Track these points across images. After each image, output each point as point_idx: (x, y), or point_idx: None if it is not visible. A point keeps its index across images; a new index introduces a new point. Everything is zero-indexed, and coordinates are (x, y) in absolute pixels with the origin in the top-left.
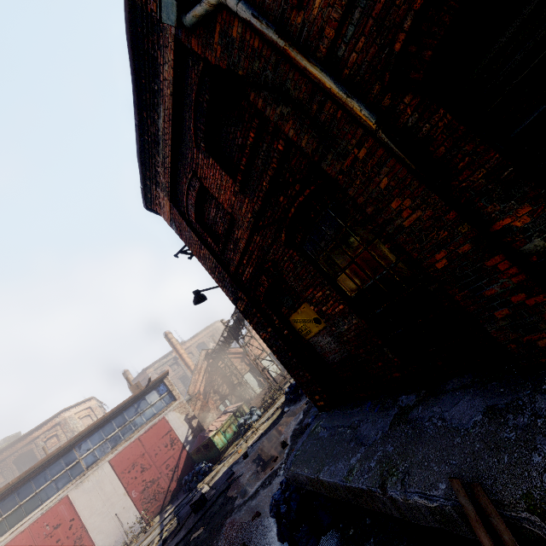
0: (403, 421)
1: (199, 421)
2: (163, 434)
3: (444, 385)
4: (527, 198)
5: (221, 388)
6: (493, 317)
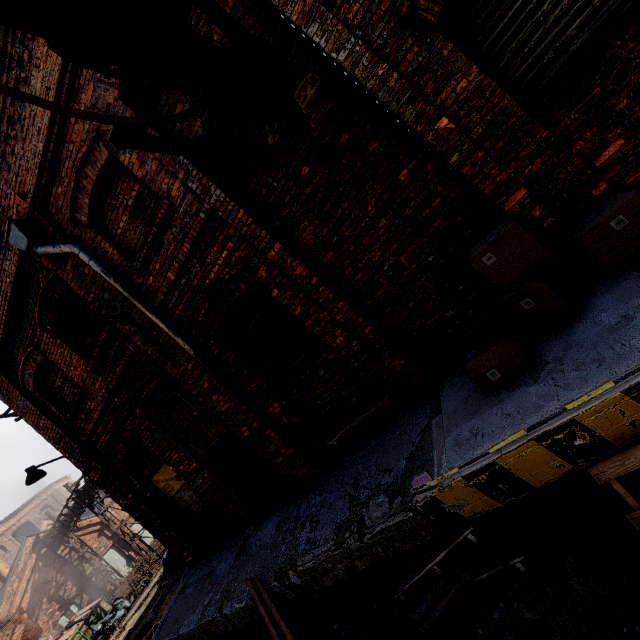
0: (243, 550)
1: None
2: None
3: (268, 512)
4: (275, 399)
5: (62, 589)
6: (277, 463)
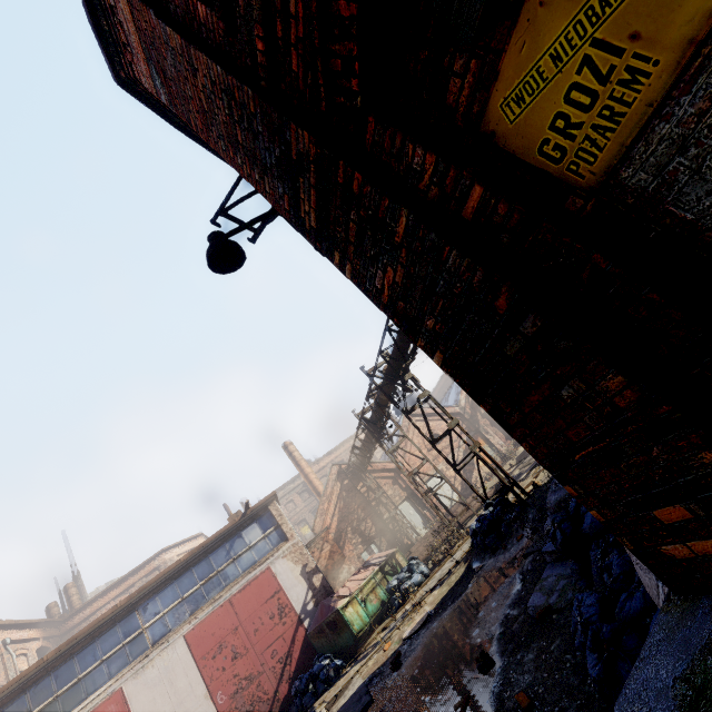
0: None
1: (324, 577)
2: (267, 596)
3: None
4: None
5: (363, 525)
6: None
